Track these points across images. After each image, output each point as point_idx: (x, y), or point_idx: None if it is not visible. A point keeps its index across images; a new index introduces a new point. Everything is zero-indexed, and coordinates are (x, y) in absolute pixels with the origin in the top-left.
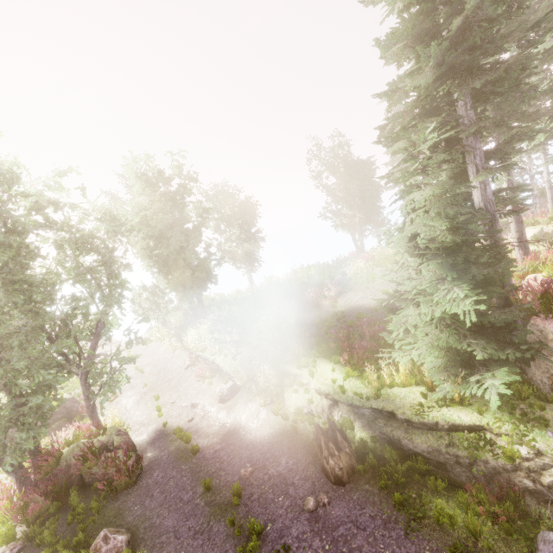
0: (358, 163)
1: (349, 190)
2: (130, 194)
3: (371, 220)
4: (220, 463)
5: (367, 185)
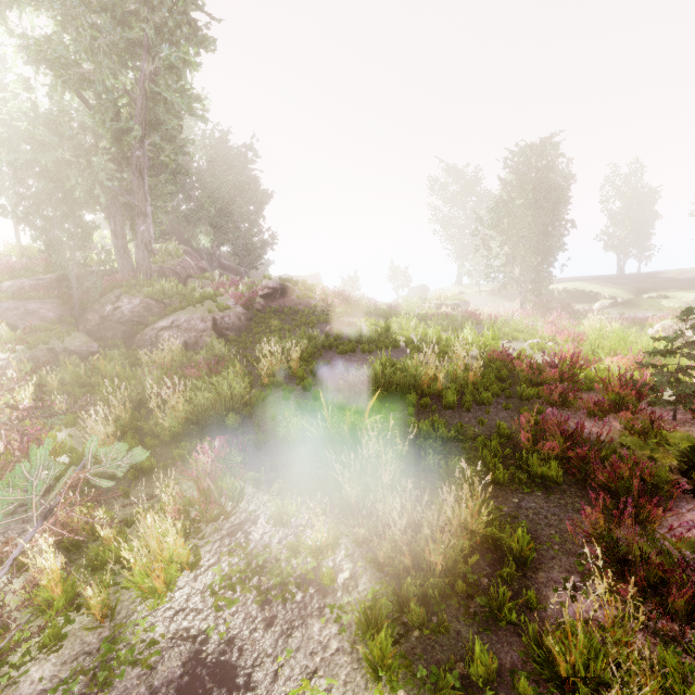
0: (644, 193)
1: (629, 215)
2: (448, 176)
3: (638, 246)
4: (644, 317)
5: (646, 214)
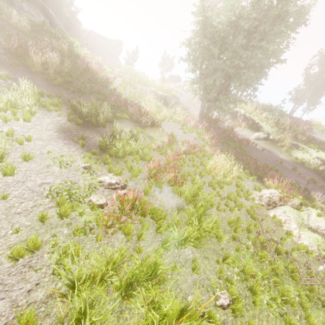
0: None
1: (319, 78)
2: None
3: (310, 101)
4: (275, 158)
5: None
